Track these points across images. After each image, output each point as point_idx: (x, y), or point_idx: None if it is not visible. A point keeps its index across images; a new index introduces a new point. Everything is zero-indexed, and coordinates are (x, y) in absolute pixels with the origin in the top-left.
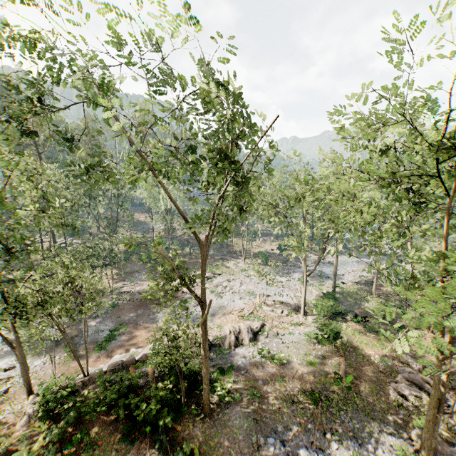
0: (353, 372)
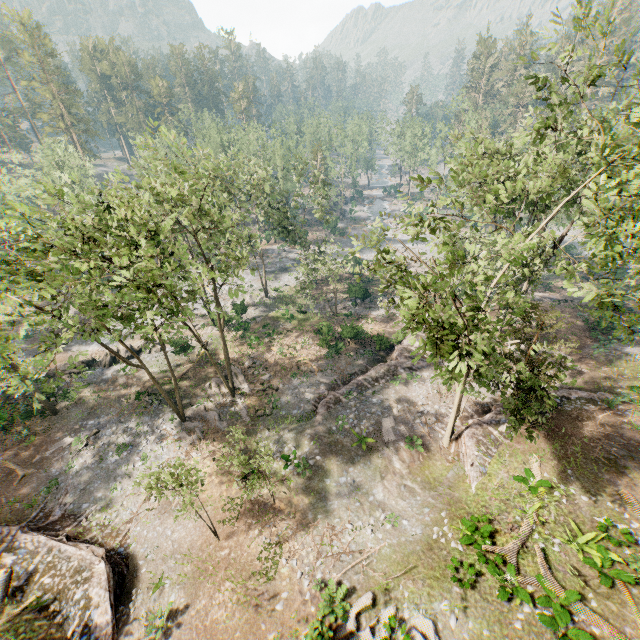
0: (192, 374)
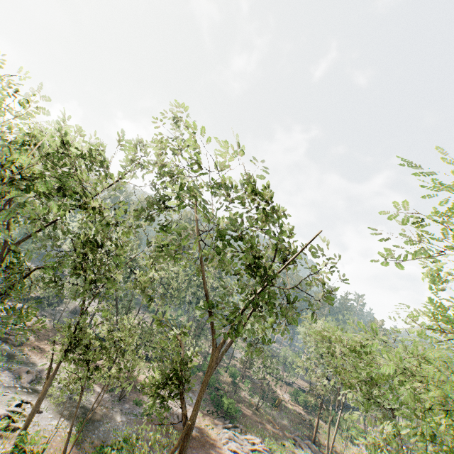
0: None
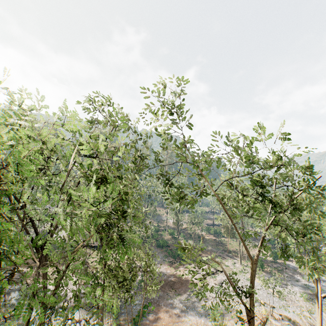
0: None
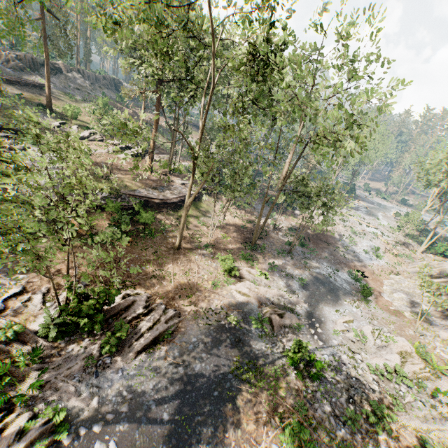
0: None
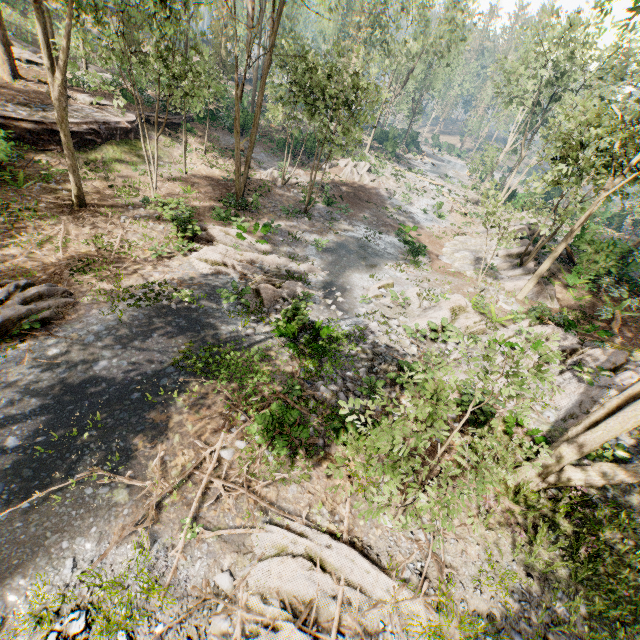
0: None
